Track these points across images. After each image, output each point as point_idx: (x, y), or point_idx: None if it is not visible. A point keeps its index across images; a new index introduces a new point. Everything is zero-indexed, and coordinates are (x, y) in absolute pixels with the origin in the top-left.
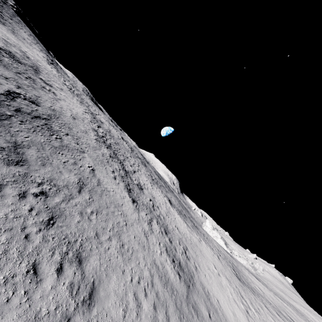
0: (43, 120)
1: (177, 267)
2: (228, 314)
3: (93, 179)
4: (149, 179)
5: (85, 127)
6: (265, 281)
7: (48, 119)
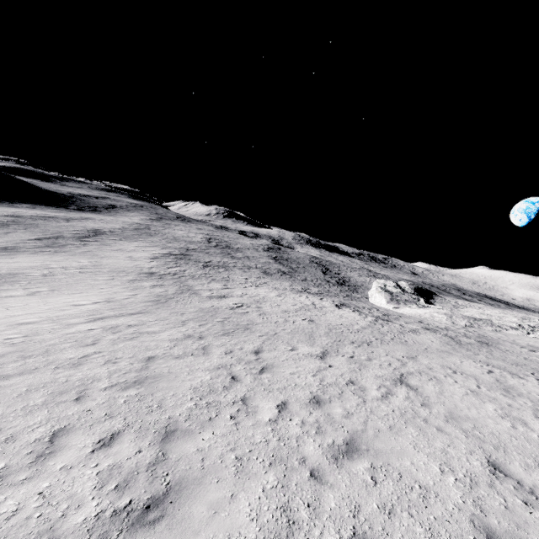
0: (6, 224)
1: (1, 249)
2: (6, 260)
3: (1, 233)
4: (159, 246)
5: (76, 228)
6: (478, 330)
7: (14, 224)
